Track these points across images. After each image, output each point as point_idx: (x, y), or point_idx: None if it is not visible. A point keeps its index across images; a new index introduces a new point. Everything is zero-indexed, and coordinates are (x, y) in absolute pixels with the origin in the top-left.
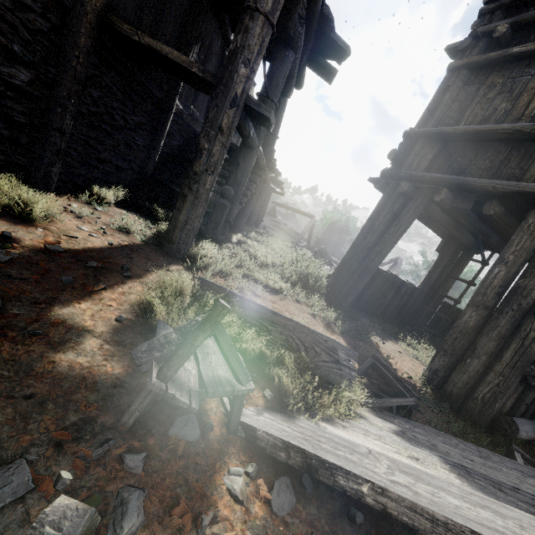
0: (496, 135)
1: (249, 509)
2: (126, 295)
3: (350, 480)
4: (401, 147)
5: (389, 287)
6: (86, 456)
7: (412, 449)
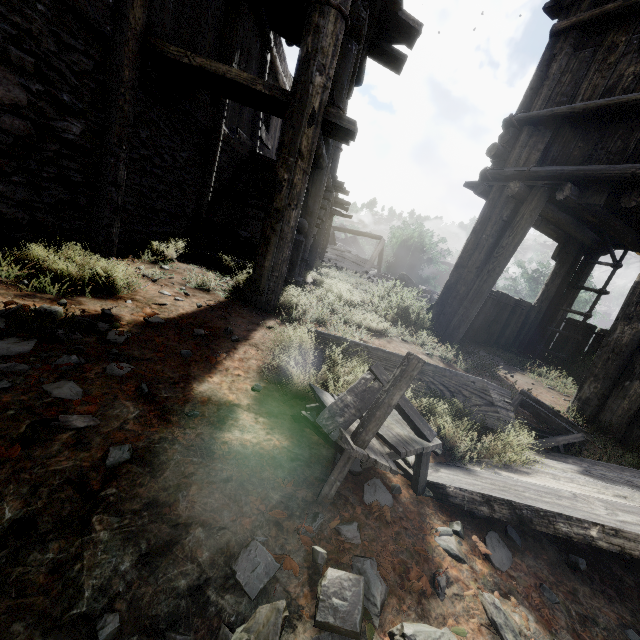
0: (628, 109)
1: (473, 567)
2: (246, 361)
3: (574, 525)
4: (502, 140)
5: (501, 310)
6: (309, 532)
7: (612, 487)
